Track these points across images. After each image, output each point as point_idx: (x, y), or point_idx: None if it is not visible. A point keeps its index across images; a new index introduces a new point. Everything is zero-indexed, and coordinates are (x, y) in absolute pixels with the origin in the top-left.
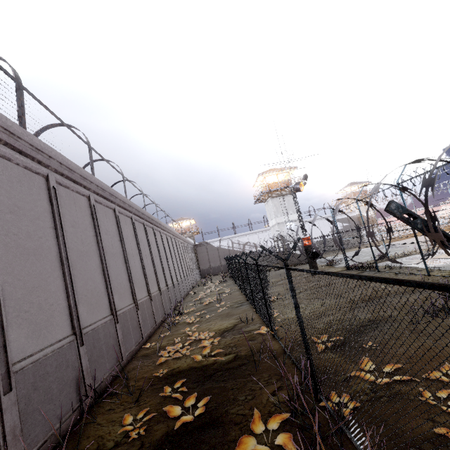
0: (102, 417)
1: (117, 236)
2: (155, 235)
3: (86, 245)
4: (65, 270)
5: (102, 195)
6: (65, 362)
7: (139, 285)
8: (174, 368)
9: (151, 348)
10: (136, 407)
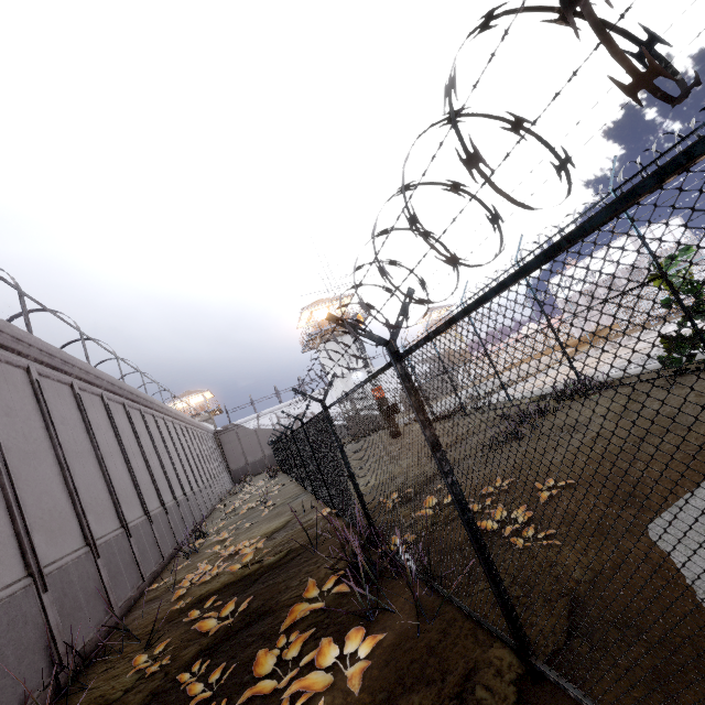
0: (95, 681)
1: (82, 426)
2: (144, 420)
3: (31, 442)
4: (3, 480)
5: (49, 363)
6: (22, 617)
7: (128, 500)
8: (201, 595)
9: (160, 589)
10: (148, 650)
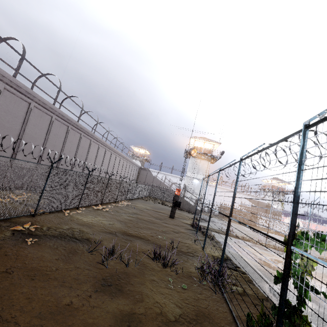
0: None
1: (21, 119)
2: (80, 138)
3: None
4: None
5: (17, 89)
6: None
7: (27, 157)
8: None
9: None
10: None
